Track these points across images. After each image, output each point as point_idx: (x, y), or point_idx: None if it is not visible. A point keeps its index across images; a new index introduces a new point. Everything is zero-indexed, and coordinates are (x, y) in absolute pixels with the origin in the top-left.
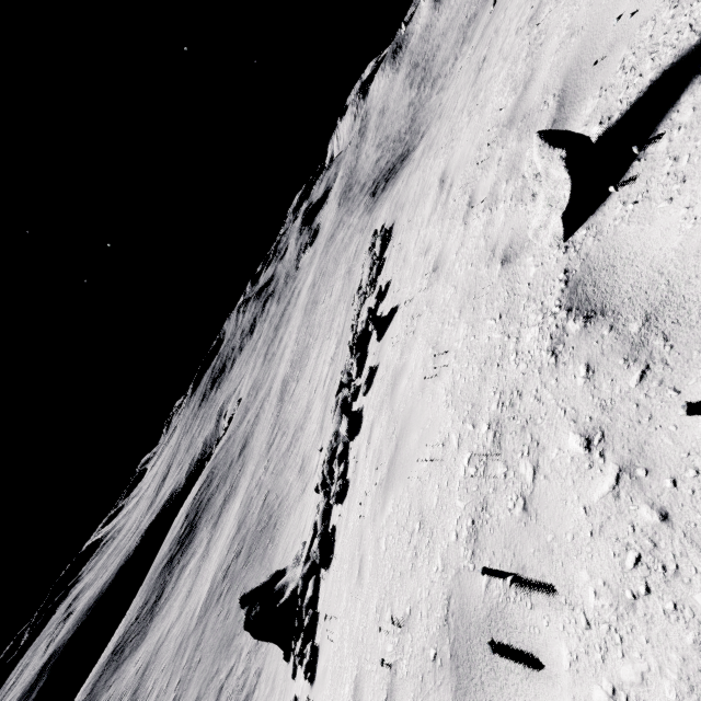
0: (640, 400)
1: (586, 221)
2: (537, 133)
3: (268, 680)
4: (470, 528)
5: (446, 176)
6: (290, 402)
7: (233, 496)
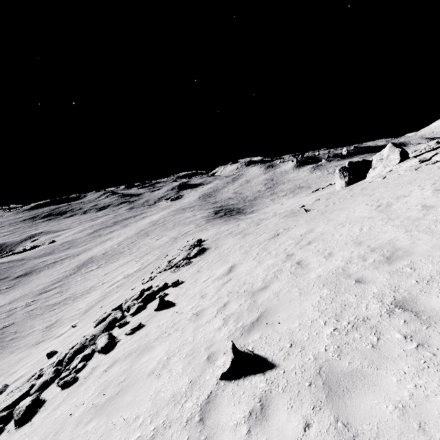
0: None
1: (226, 381)
2: (232, 343)
3: None
4: None
5: (233, 270)
6: (83, 275)
7: None
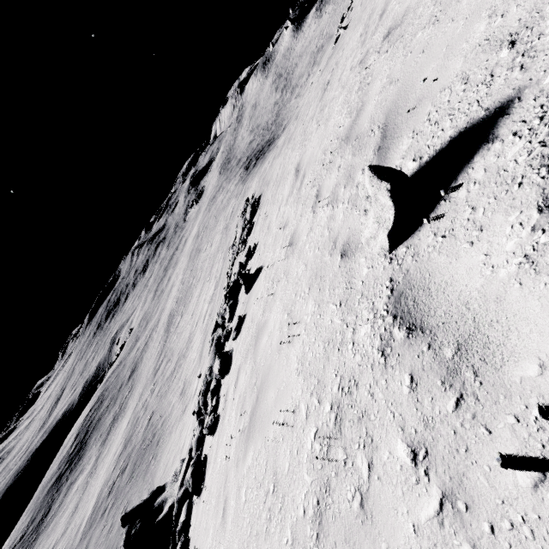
0: (457, 428)
1: (406, 241)
2: (368, 166)
3: None
4: (315, 507)
5: (300, 168)
6: (175, 333)
7: (122, 416)
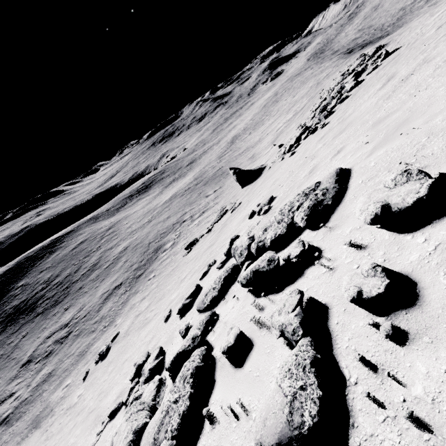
0: None
1: None
2: None
3: (228, 199)
4: None
5: None
6: (242, 141)
7: (182, 178)
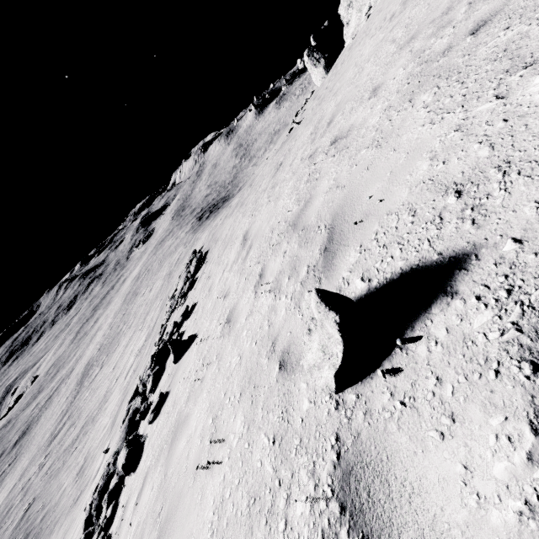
0: None
1: (355, 384)
2: (315, 290)
3: None
4: None
5: (248, 237)
6: (89, 388)
7: None
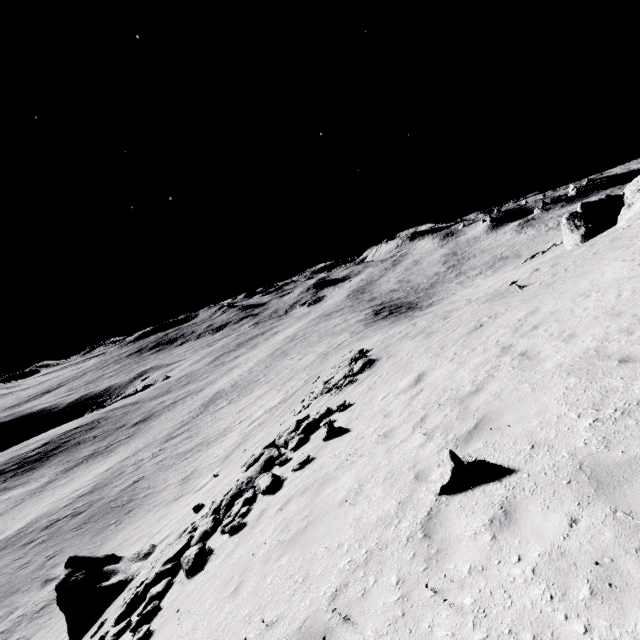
0: (419, 576)
1: (448, 495)
2: (449, 449)
3: None
4: (333, 592)
5: (422, 378)
6: (213, 415)
7: (103, 457)
